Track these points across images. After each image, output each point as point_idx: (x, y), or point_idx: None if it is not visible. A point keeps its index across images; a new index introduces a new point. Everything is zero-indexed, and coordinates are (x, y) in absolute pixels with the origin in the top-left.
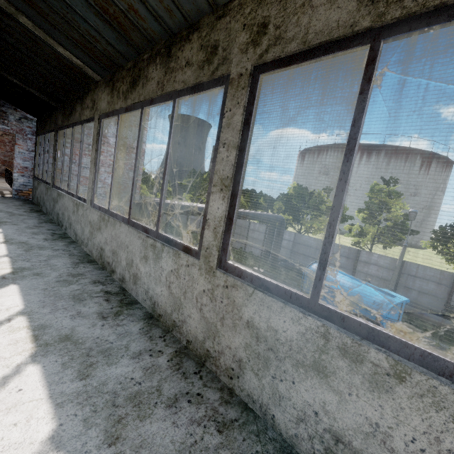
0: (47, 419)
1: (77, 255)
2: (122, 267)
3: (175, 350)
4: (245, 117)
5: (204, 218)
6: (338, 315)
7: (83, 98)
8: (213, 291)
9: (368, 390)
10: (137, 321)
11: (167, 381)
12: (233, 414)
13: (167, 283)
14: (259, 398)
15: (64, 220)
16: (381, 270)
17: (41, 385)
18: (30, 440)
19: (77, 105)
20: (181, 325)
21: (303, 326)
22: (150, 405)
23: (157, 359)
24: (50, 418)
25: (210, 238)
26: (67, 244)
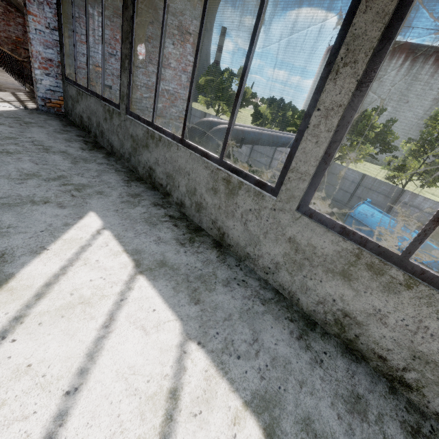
0: None
1: (271, 301)
2: None
3: None
4: None
5: None
6: None
7: None
8: None
9: None
10: None
11: None
12: None
13: None
14: None
15: (176, 190)
16: (421, 214)
17: None
18: None
19: None
20: None
21: None
22: None
23: None
24: None
25: None
26: (220, 255)
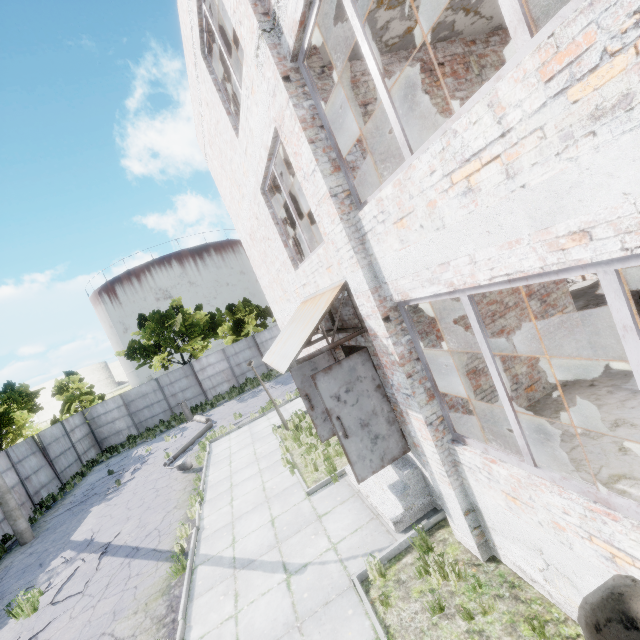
0: None
1: None
2: None
3: None
4: None
5: None
6: None
7: None
8: None
9: None
10: None
11: None
12: None
13: None
14: None
15: None
16: None
17: None
18: None
19: None
20: None
21: None
22: None
23: None
24: None
25: None
26: None
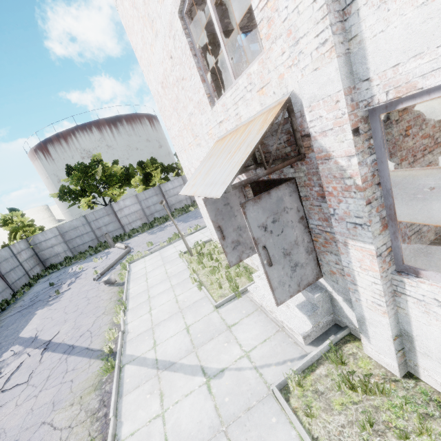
0: None
1: None
2: None
3: None
4: None
5: None
6: None
7: None
8: None
9: None
10: None
11: None
12: None
13: None
14: None
15: None
16: None
17: None
18: None
19: None
20: None
21: None
22: None
23: None
24: None
25: None
26: None
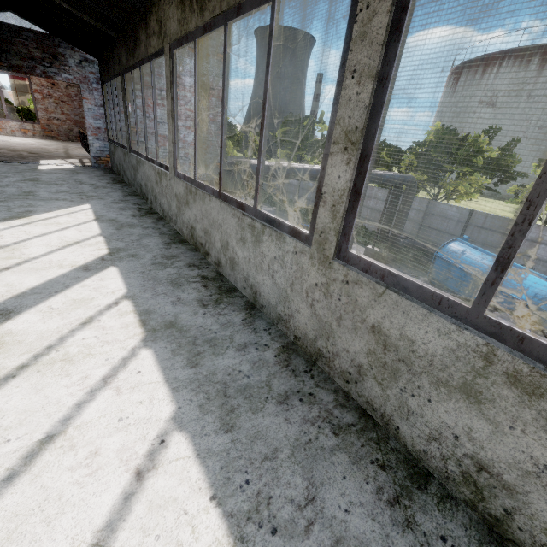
0: (167, 401)
1: (168, 234)
2: (216, 249)
3: (282, 345)
4: (393, 16)
5: (318, 192)
6: (514, 334)
7: (146, 20)
8: (329, 286)
9: (543, 429)
10: (238, 311)
11: (276, 378)
12: (350, 419)
13: (270, 271)
14: (382, 407)
15: (148, 193)
16: None
17: (156, 369)
18: (155, 418)
19: (141, 32)
20: (288, 319)
21: (454, 341)
22: (260, 399)
23: (264, 353)
24: (169, 400)
25: (326, 219)
26: (156, 221)
